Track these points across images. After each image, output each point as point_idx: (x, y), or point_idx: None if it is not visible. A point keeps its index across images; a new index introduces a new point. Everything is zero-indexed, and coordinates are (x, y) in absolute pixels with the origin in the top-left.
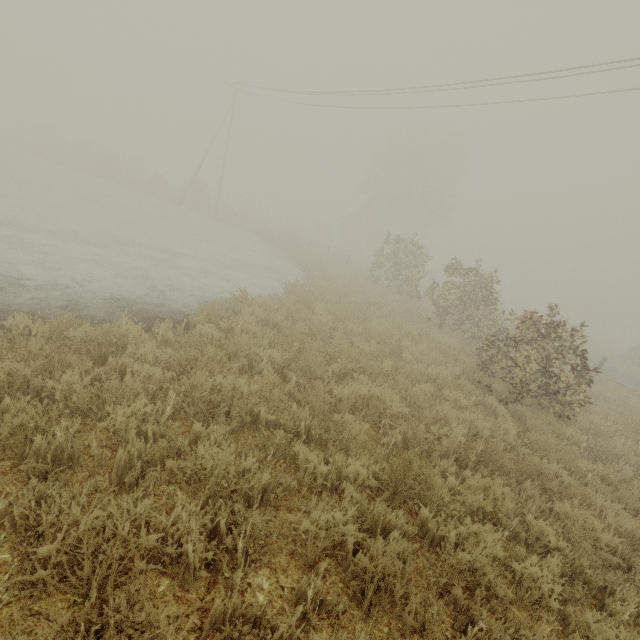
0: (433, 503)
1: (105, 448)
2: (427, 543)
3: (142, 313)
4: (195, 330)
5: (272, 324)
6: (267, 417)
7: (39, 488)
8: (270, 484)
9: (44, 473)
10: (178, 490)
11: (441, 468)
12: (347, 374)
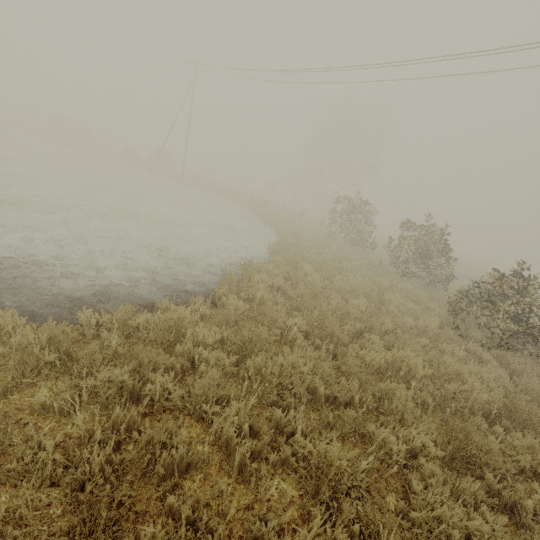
0: (490, 467)
1: (204, 443)
2: (504, 512)
3: (169, 287)
4: (231, 306)
5: (275, 287)
6: (324, 392)
7: (177, 506)
8: (364, 470)
9: (173, 486)
10: (282, 482)
11: (496, 435)
12: (355, 333)
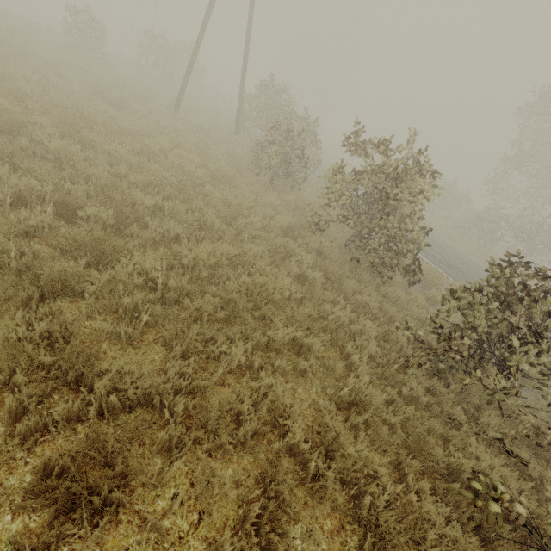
0: None
1: None
2: None
3: None
4: None
5: None
6: None
7: None
8: None
9: None
10: None
11: None
12: None
